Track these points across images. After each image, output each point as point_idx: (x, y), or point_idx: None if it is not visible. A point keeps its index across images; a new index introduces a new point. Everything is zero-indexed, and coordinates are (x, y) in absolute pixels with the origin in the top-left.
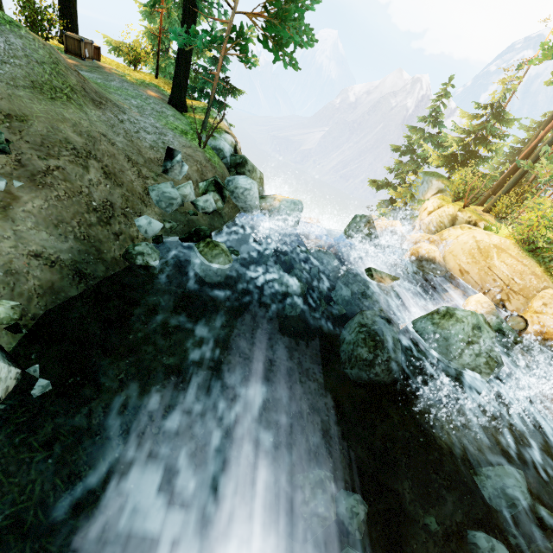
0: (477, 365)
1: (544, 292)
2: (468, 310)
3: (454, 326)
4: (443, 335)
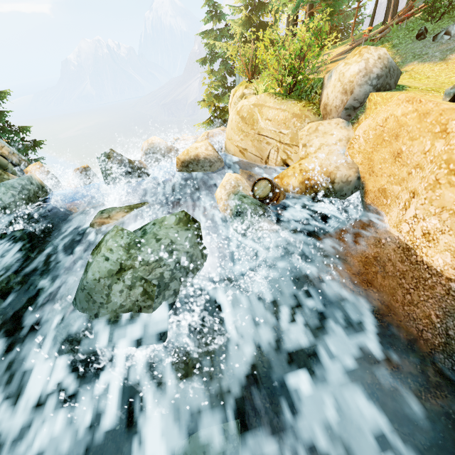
0: (133, 301)
1: (301, 131)
2: (116, 228)
3: (92, 263)
4: (81, 283)
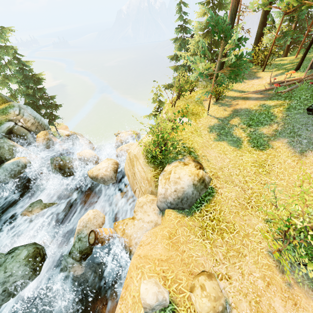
0: None
1: (137, 200)
2: None
3: None
4: None
